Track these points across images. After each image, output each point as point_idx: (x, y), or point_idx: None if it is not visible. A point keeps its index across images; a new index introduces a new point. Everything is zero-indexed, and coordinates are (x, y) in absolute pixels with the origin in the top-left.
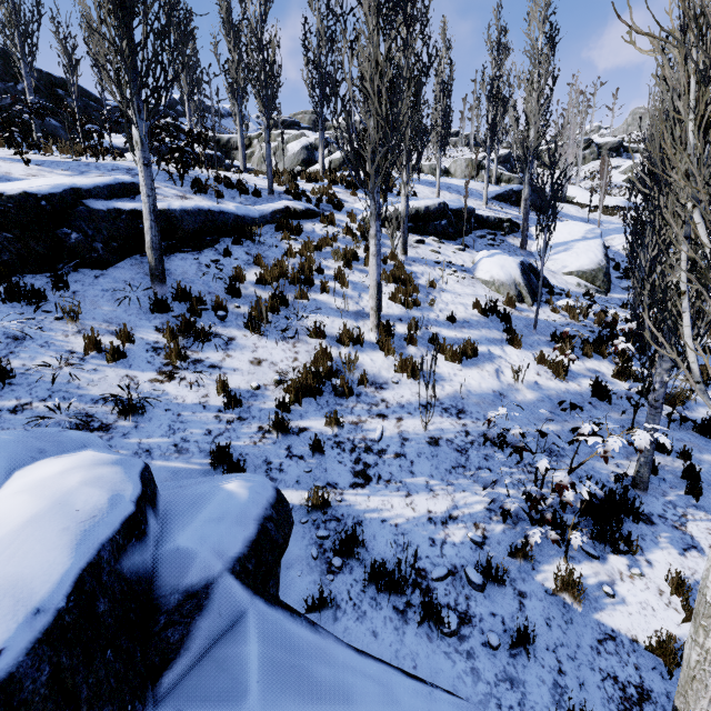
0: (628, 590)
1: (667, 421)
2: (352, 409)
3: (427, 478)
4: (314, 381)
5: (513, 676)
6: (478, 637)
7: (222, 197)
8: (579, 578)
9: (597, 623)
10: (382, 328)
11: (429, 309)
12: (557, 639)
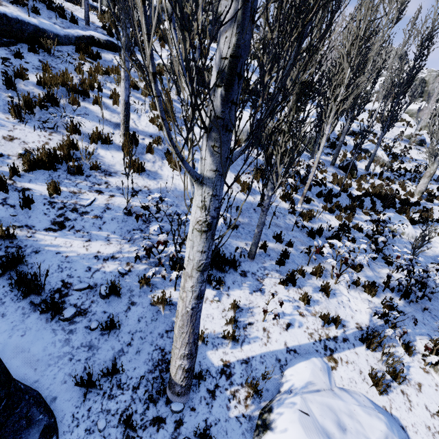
0: (205, 307)
1: (295, 226)
2: (78, 184)
3: (109, 233)
4: (49, 159)
5: (94, 344)
6: (85, 323)
7: (38, 13)
8: (170, 297)
9: (172, 322)
10: (128, 137)
11: (178, 134)
12: (139, 328)
